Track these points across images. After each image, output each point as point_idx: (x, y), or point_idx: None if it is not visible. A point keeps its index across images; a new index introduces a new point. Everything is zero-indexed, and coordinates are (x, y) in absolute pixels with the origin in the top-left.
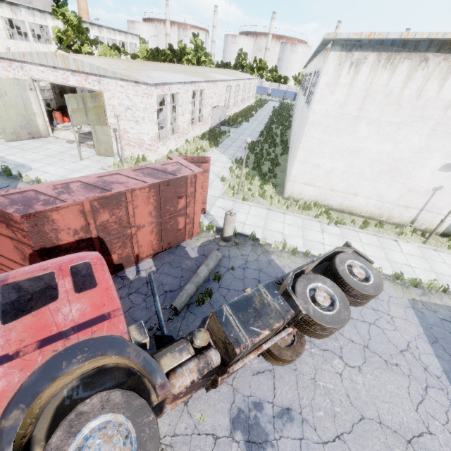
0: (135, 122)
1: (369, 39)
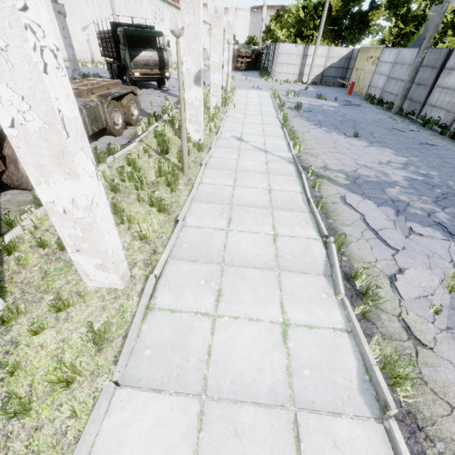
0: None
1: None
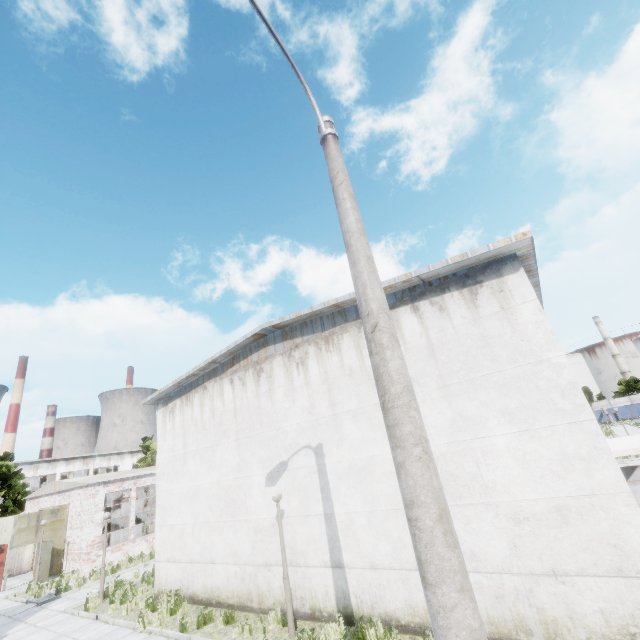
0: (81, 528)
1: (169, 392)
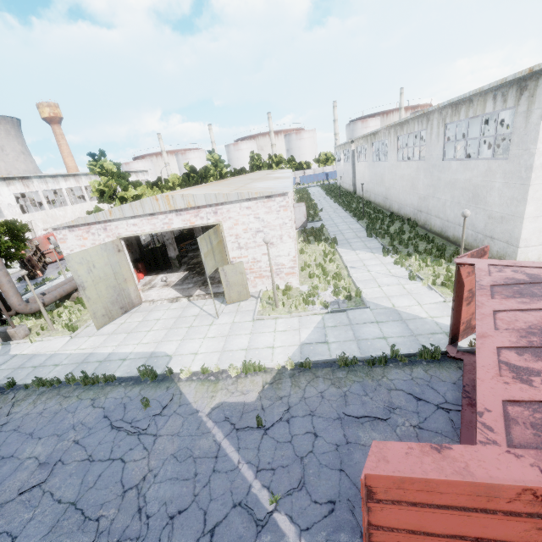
0: (269, 245)
1: None
